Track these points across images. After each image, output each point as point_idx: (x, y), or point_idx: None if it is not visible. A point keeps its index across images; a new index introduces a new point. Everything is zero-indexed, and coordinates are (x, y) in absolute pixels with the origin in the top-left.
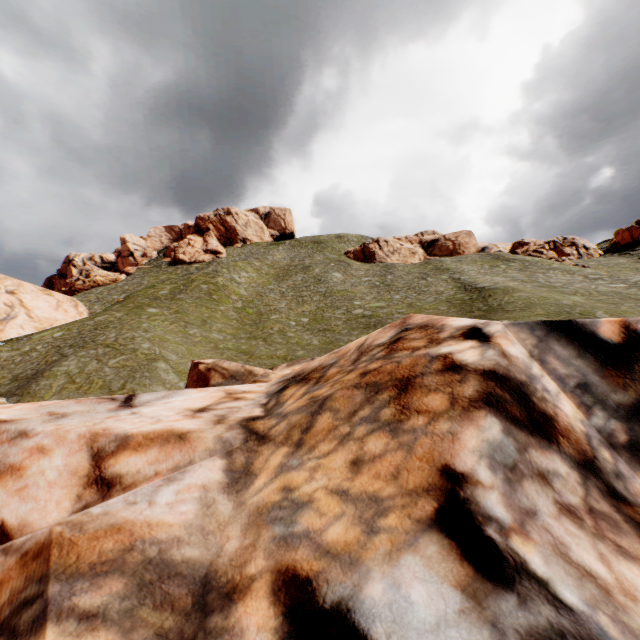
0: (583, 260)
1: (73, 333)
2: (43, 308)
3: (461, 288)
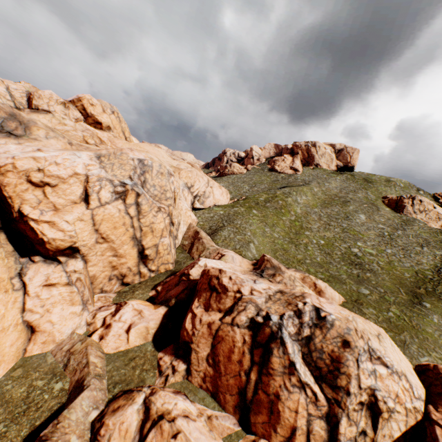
0: None
1: (226, 213)
2: (217, 194)
3: (436, 268)
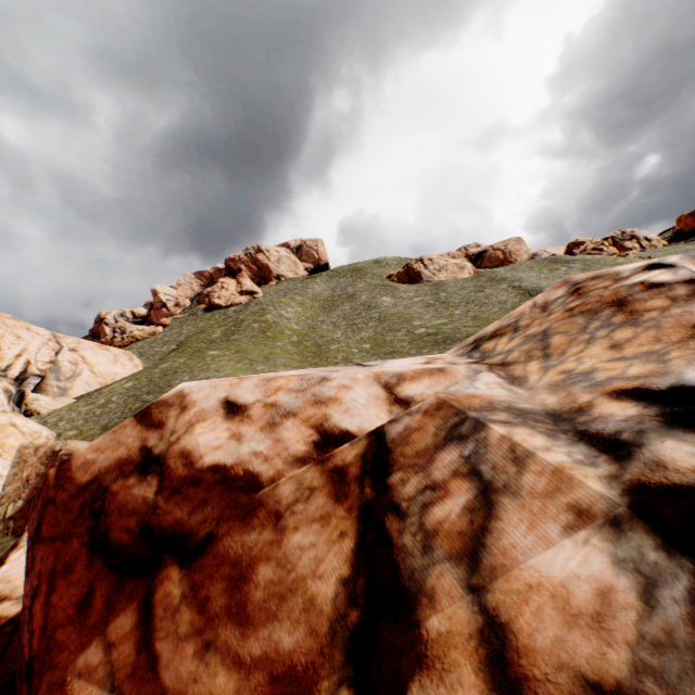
0: (647, 252)
1: (143, 382)
2: (103, 363)
3: (525, 294)
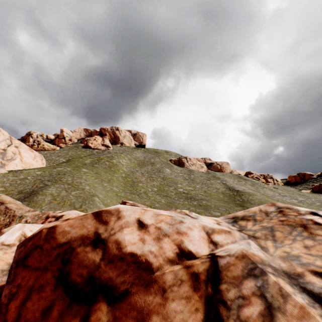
0: (276, 186)
1: (46, 174)
2: (28, 157)
3: (227, 188)
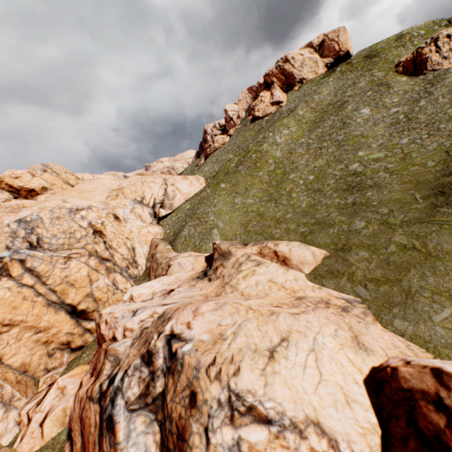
0: None
1: (192, 206)
2: (185, 188)
3: None
